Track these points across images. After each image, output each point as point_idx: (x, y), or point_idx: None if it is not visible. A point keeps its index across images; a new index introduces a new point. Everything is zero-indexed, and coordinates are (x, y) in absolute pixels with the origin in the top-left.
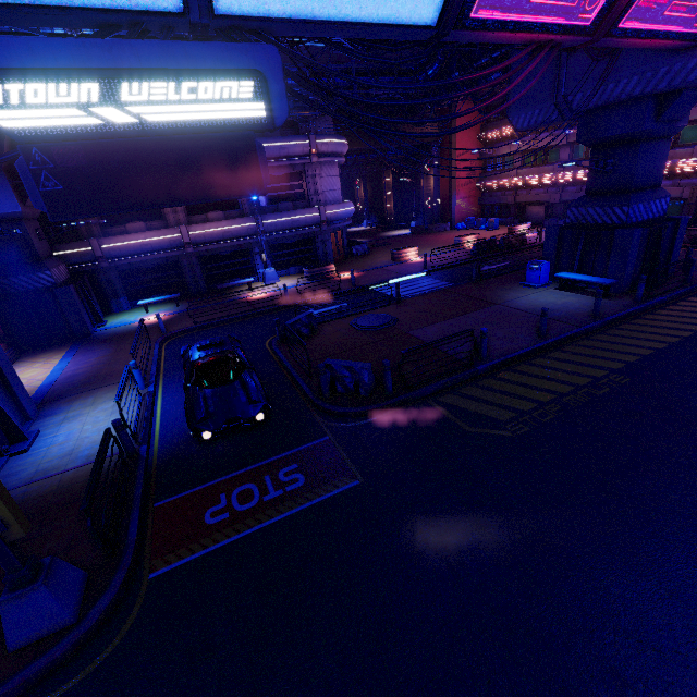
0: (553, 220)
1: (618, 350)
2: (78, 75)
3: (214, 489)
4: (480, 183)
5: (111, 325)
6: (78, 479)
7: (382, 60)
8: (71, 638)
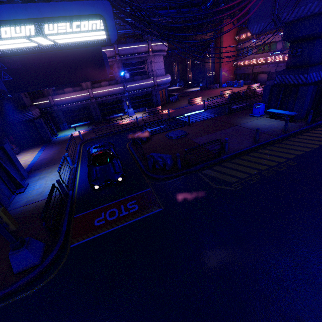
0: (271, 81)
1: (293, 148)
2: (13, 23)
3: (99, 210)
4: (235, 63)
5: (60, 136)
6: (43, 205)
7: (175, 2)
8: (38, 269)
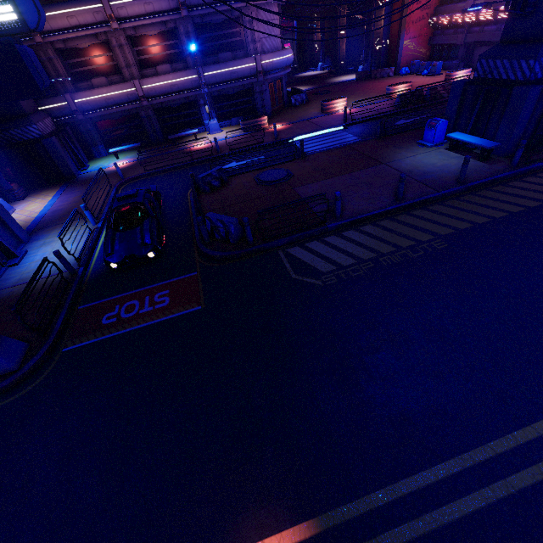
0: None
1: (458, 216)
2: None
3: (114, 302)
4: (434, 19)
5: (91, 169)
6: (40, 286)
7: None
8: (13, 377)
